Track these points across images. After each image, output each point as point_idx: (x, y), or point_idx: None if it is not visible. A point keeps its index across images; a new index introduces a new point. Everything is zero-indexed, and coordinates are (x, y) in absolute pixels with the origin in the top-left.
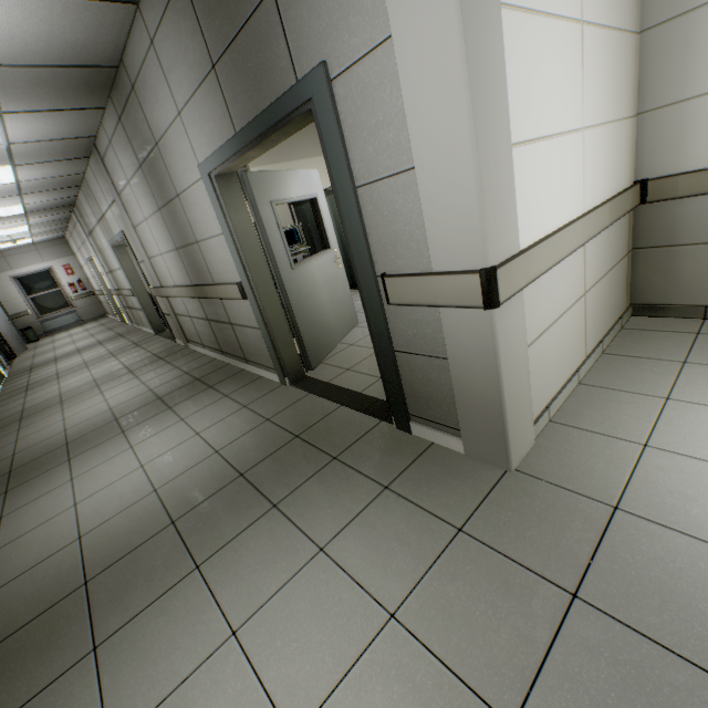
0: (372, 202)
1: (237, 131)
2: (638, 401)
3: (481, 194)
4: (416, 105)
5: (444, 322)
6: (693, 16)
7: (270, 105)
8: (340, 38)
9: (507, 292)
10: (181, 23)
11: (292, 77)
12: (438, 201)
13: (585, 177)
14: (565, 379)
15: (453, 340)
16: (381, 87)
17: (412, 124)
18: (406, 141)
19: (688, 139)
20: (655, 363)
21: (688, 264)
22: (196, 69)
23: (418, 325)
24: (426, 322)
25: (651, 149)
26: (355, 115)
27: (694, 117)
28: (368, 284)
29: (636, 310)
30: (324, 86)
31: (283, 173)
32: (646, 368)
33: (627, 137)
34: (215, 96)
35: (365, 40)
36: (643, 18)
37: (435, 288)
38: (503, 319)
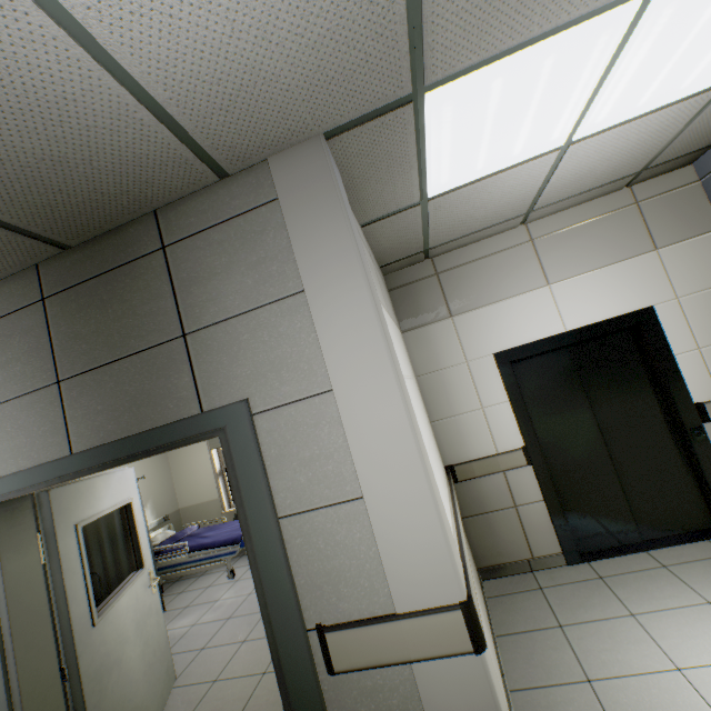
0: (302, 534)
1: (75, 449)
2: (573, 694)
3: (443, 522)
4: (363, 444)
5: (420, 682)
6: (441, 372)
7: (153, 428)
8: (268, 383)
9: (480, 620)
10: (17, 336)
11: (195, 406)
12: (396, 531)
13: (440, 474)
14: (504, 693)
15: (436, 706)
16: (317, 426)
17: (358, 459)
18: (349, 472)
19: (466, 438)
20: (543, 634)
21: (502, 526)
22: (21, 379)
23: (378, 694)
24: (390, 686)
25: (447, 444)
26: (283, 446)
27: (464, 425)
28: (294, 645)
29: (484, 573)
30: (245, 419)
31: (96, 479)
32: (543, 644)
33: (434, 437)
34: (45, 409)
35: (300, 389)
36: (415, 370)
37: (405, 635)
38: (486, 655)
